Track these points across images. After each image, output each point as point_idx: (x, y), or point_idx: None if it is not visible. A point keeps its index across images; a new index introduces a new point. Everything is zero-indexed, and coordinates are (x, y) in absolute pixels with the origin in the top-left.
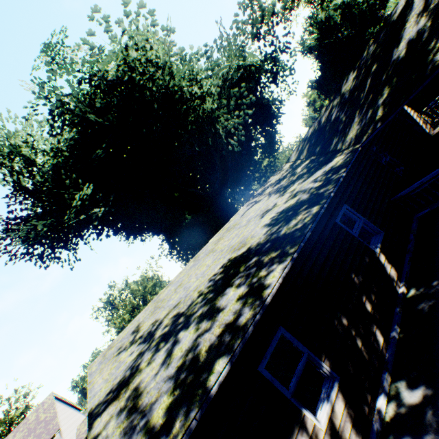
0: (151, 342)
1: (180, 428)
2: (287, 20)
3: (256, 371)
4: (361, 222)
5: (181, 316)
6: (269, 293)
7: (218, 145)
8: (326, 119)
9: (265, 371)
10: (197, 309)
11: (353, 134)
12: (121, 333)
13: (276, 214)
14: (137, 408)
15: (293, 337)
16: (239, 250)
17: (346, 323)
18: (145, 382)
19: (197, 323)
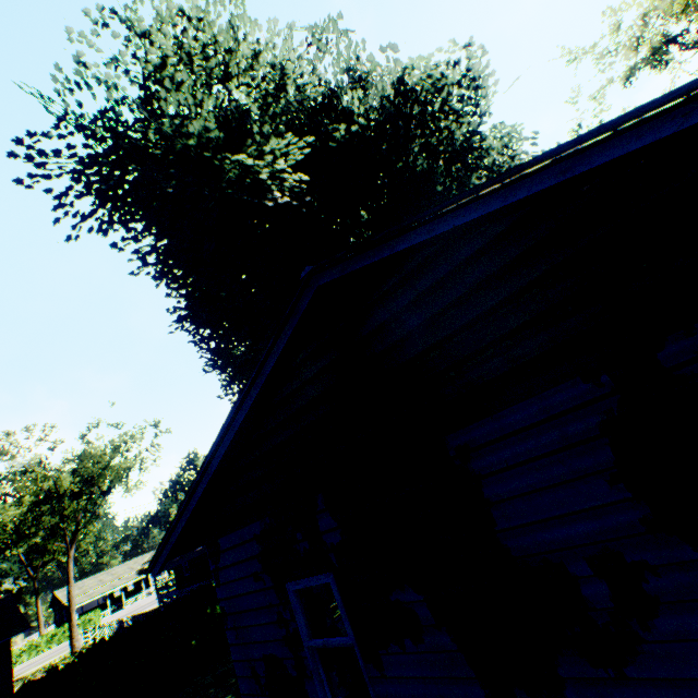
0: None
1: None
2: None
3: None
4: None
5: None
6: None
7: None
8: None
9: None
10: None
11: None
12: None
13: None
14: None
15: None
16: None
17: None
18: None
19: None
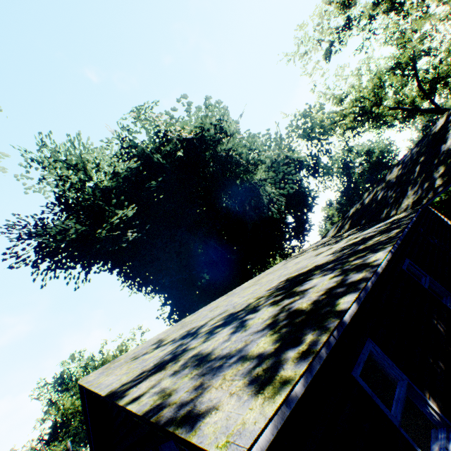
0: (197, 334)
1: (317, 336)
2: (330, 135)
3: (350, 375)
4: (427, 278)
5: (238, 312)
6: (381, 261)
7: (261, 206)
8: (370, 199)
9: (360, 379)
10: (264, 301)
11: (409, 201)
12: (130, 351)
13: (339, 248)
14: (211, 359)
15: (386, 355)
16: (299, 270)
17: (443, 367)
18: (211, 347)
19: (273, 304)
